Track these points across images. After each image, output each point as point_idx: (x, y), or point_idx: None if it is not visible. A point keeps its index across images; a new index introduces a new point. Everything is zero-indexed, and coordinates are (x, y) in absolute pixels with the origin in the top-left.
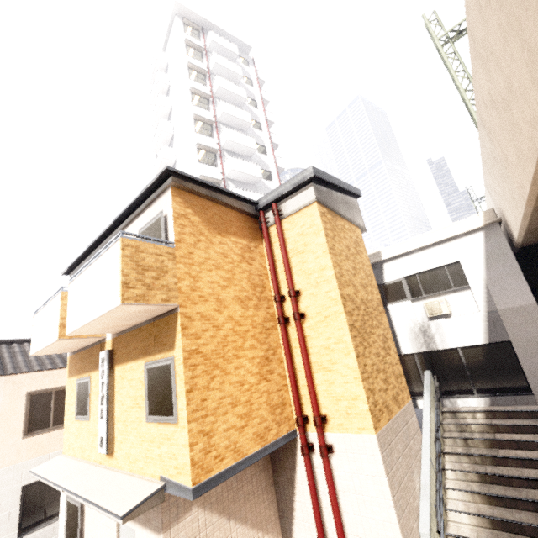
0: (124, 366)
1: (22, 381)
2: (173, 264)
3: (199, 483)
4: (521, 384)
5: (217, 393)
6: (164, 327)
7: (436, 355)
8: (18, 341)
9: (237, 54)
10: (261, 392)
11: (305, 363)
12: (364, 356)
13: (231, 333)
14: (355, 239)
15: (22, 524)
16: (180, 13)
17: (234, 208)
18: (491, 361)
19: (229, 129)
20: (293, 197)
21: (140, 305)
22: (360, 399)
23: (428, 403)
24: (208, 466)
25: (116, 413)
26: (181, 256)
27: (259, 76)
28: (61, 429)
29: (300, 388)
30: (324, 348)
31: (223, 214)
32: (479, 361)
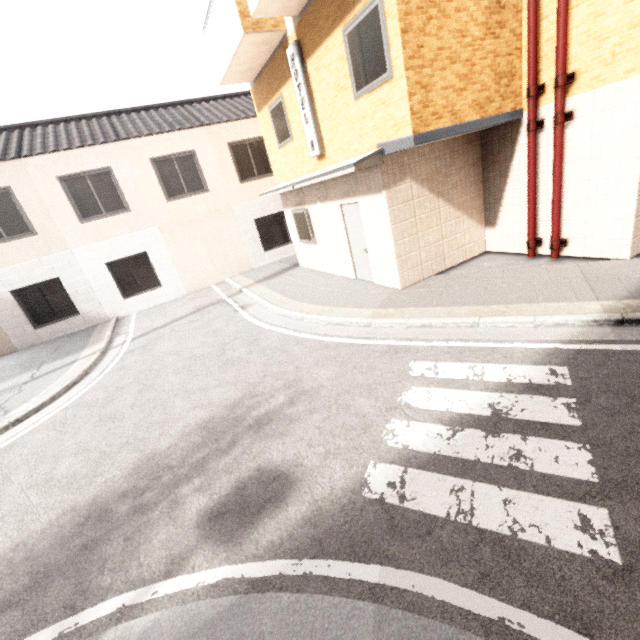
0: (317, 53)
1: (219, 132)
2: None
3: (419, 133)
4: None
5: (434, 42)
6: None
7: None
8: (196, 101)
9: None
10: (485, 52)
11: None
12: None
13: None
14: None
15: (263, 245)
16: None
17: None
18: None
19: None
20: None
21: None
22: None
23: None
24: (426, 120)
25: (319, 114)
26: None
27: None
28: (265, 179)
29: (541, 47)
30: None
31: None
32: None
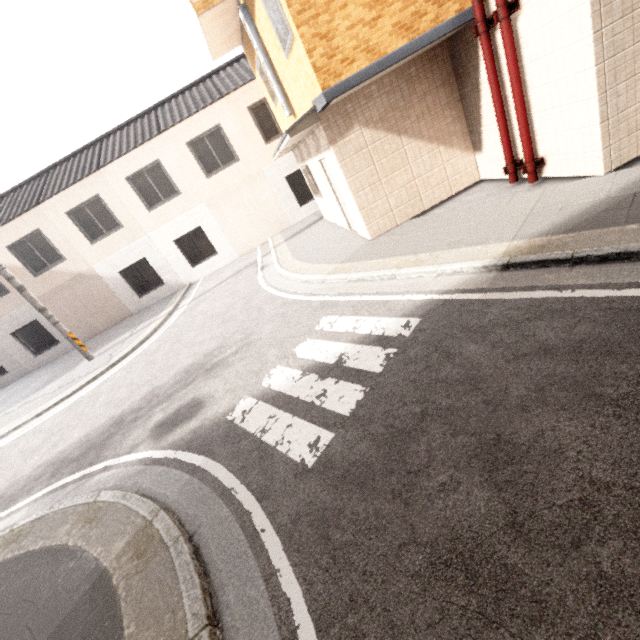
0: (255, 14)
1: (237, 99)
2: None
3: (329, 88)
4: None
5: None
6: None
7: None
8: (221, 68)
9: None
10: None
11: None
12: None
13: None
14: None
15: (298, 200)
16: None
17: None
18: None
19: None
20: None
21: None
22: None
23: None
24: (336, 71)
25: (278, 74)
26: None
27: None
28: None
29: None
30: None
31: None
32: None
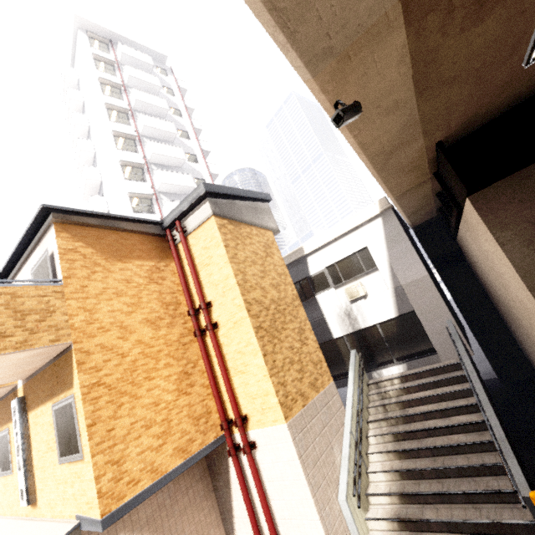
0: (36, 411)
1: None
2: (62, 302)
3: (110, 513)
4: (428, 346)
5: (126, 420)
6: (63, 366)
7: (361, 333)
8: None
9: (152, 64)
10: (180, 407)
11: (222, 370)
12: (273, 353)
13: (141, 357)
14: (265, 243)
15: None
16: (83, 27)
17: (136, 231)
18: (403, 330)
19: (153, 142)
20: (194, 213)
21: (22, 352)
22: (270, 394)
23: (352, 380)
24: (120, 493)
25: (34, 461)
26: (73, 292)
27: (180, 84)
28: None
29: (223, 394)
30: (237, 352)
31: (123, 240)
32: (394, 332)
